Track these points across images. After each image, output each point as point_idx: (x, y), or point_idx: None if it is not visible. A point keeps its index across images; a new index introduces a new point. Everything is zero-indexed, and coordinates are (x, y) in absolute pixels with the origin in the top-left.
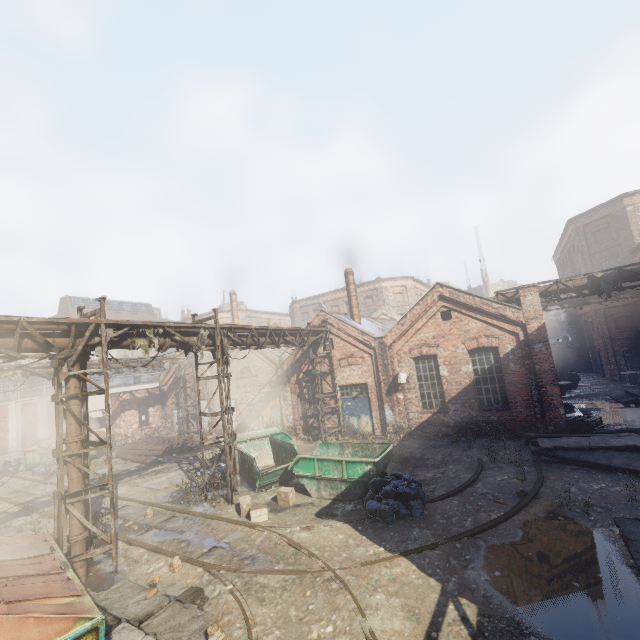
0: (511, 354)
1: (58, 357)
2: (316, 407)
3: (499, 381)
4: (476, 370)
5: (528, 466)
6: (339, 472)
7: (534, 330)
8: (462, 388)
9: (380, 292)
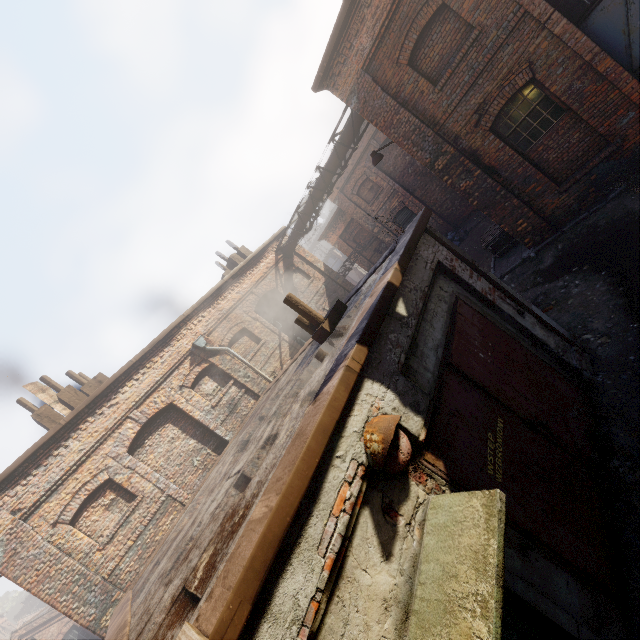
0: None
1: None
2: None
3: (88, 636)
4: None
5: None
6: None
7: None
8: None
9: None
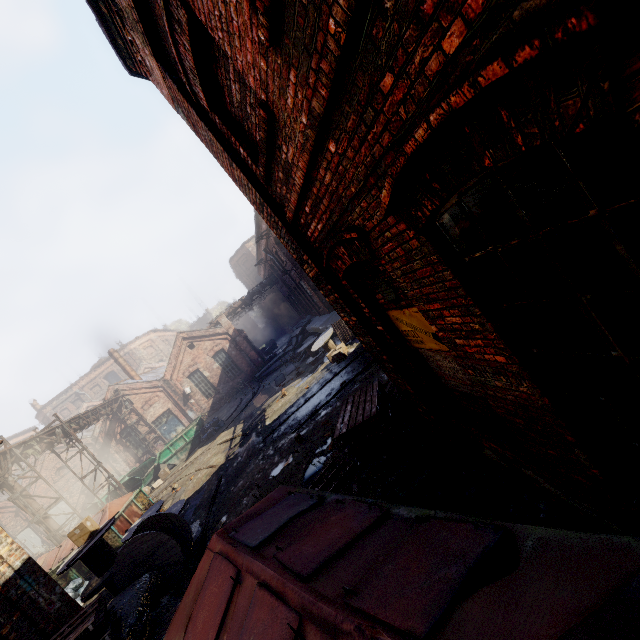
0: (230, 348)
1: (2, 476)
2: (143, 447)
3: (232, 363)
4: (220, 364)
5: (256, 387)
6: (184, 441)
7: (232, 333)
8: (219, 376)
9: (132, 354)
